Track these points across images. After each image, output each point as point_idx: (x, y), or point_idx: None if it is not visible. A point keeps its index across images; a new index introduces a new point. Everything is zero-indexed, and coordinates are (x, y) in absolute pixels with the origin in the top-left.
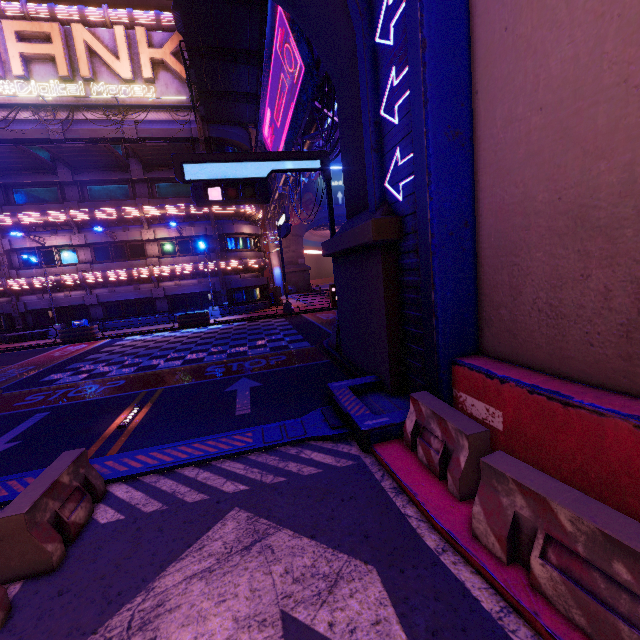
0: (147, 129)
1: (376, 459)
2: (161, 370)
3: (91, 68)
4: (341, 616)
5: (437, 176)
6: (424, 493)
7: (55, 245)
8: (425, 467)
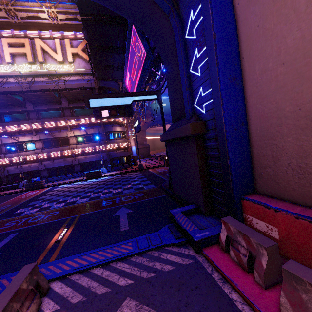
0: (70, 84)
1: (205, 258)
2: (78, 204)
3: (43, 58)
4: None
5: (226, 100)
6: (241, 283)
7: (24, 141)
8: (236, 264)
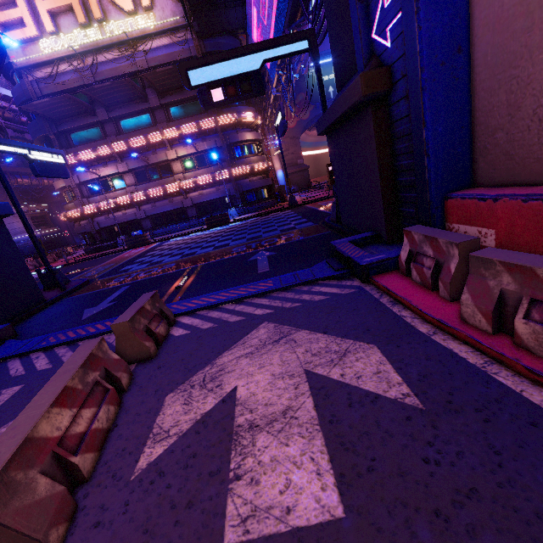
0: (154, 57)
1: (375, 286)
2: (199, 254)
3: (101, 9)
4: (349, 370)
5: None
6: (417, 300)
7: (108, 175)
8: (418, 285)
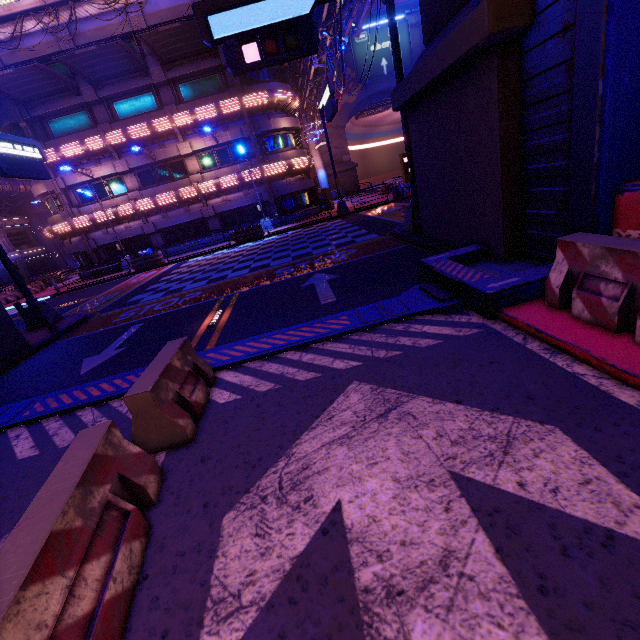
0: (154, 12)
1: (508, 324)
2: (231, 279)
3: None
4: (531, 476)
5: None
6: (599, 348)
7: (102, 176)
8: (586, 323)
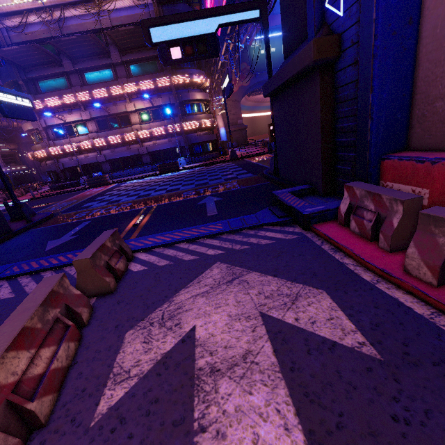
0: (117, 17)
1: (315, 234)
2: (153, 196)
3: None
4: (303, 315)
5: None
6: (358, 249)
7: (72, 121)
8: (357, 235)
